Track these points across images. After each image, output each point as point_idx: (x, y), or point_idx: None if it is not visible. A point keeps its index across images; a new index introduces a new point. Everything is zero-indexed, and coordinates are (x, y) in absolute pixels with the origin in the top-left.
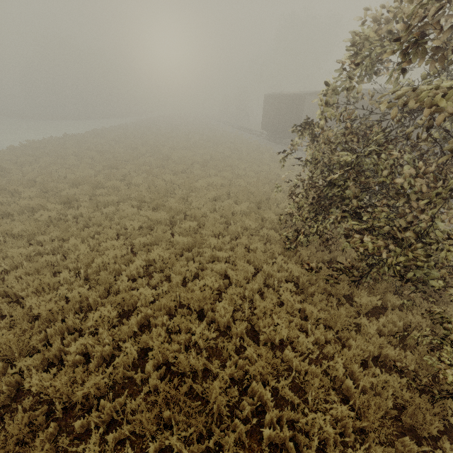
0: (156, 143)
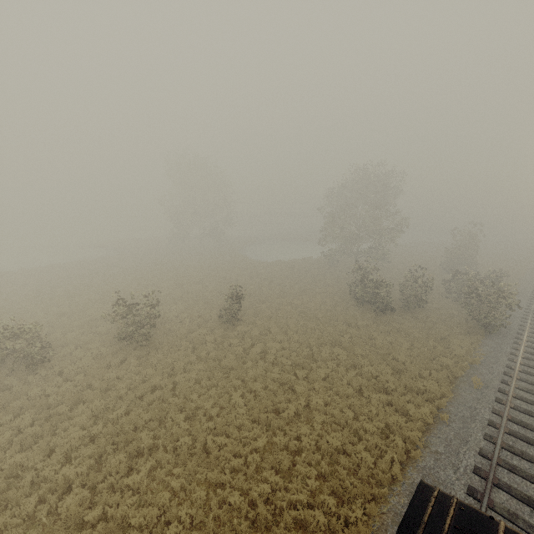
0: None
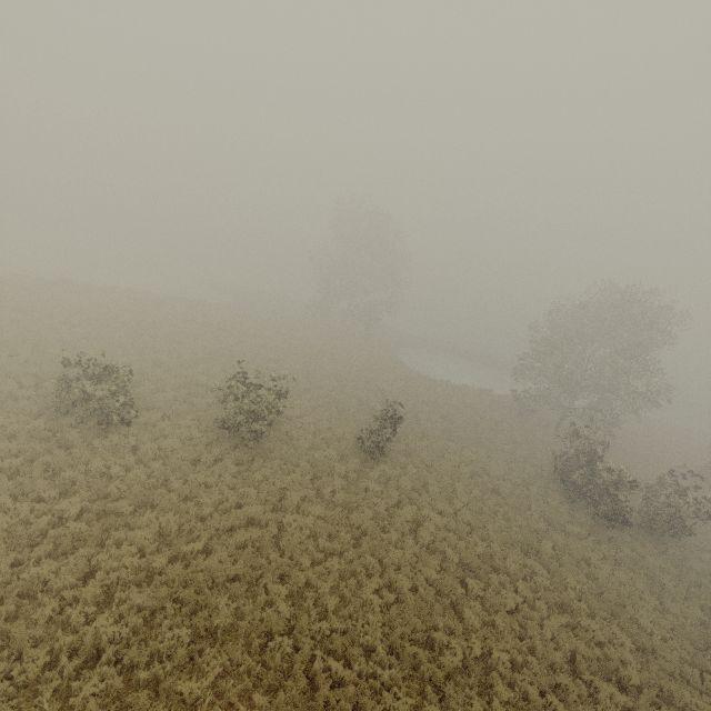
0: None
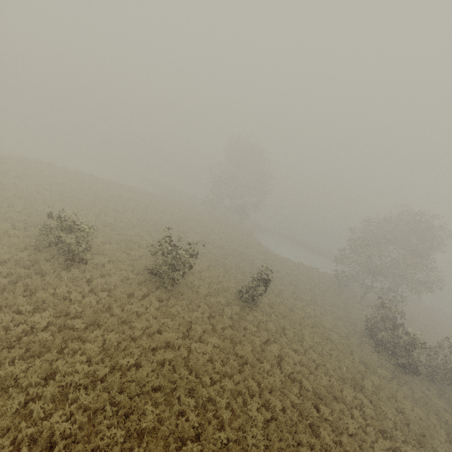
0: None
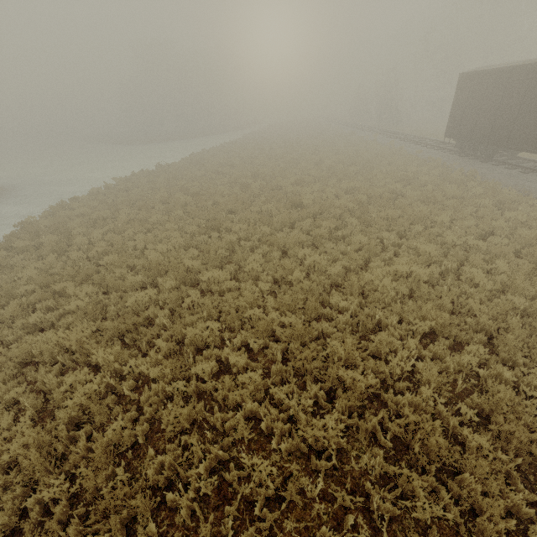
0: (272, 172)
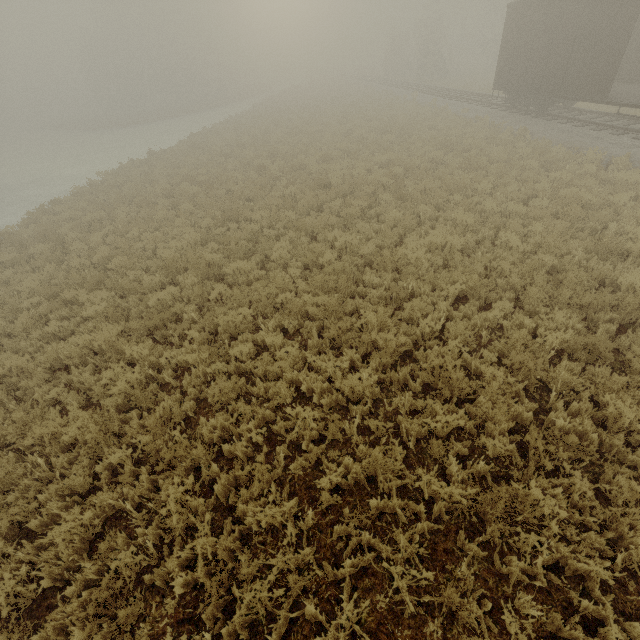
0: (293, 150)
